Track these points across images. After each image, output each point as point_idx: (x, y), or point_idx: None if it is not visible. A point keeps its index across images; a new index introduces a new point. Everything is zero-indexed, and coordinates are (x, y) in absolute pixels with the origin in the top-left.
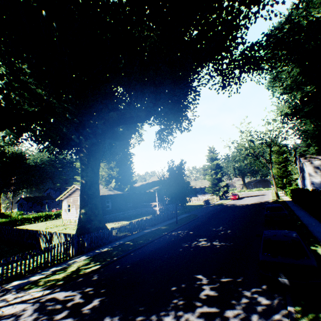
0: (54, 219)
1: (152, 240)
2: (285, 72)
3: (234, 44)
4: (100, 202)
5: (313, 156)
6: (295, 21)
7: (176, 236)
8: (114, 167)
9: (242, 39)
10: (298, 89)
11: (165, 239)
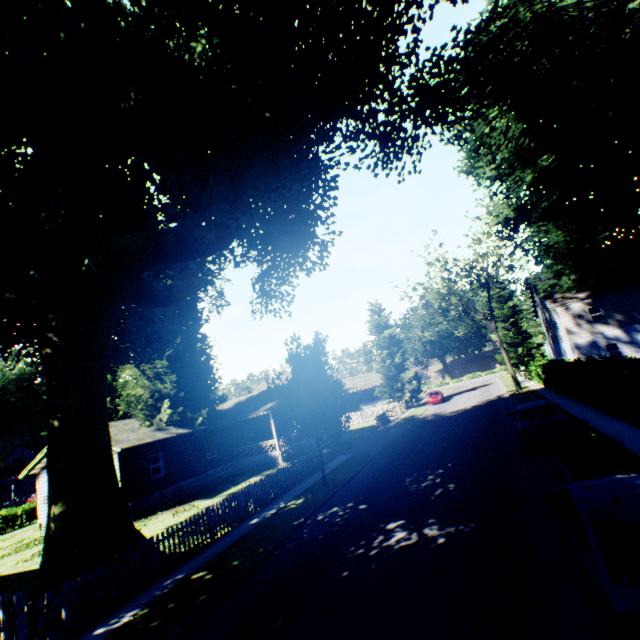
0: (25, 525)
1: (265, 553)
2: (497, 134)
3: (397, 57)
4: (111, 474)
5: (567, 295)
6: (510, 12)
7: (327, 527)
8: (165, 373)
9: (413, 40)
10: (525, 165)
11: (300, 542)
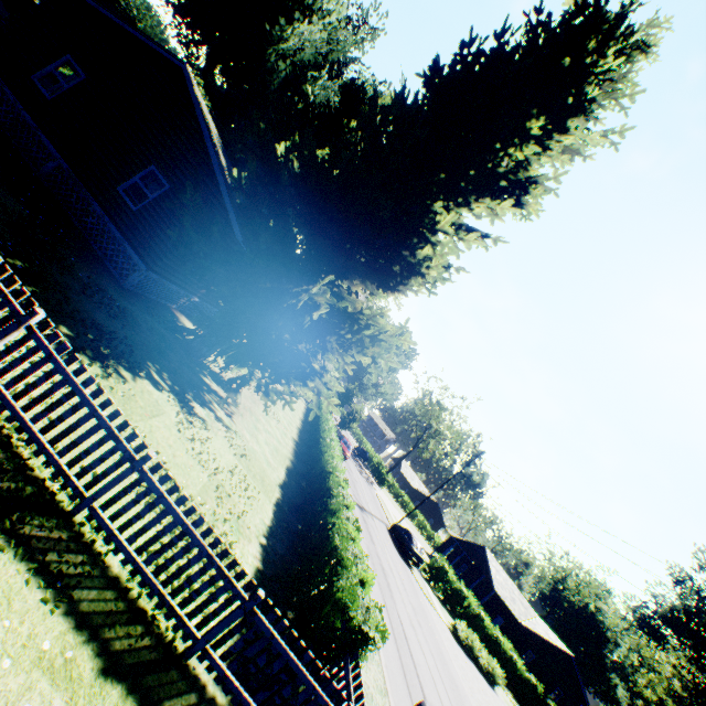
0: None
1: None
2: None
3: None
4: None
5: None
6: None
7: None
8: None
9: None
10: None
11: None
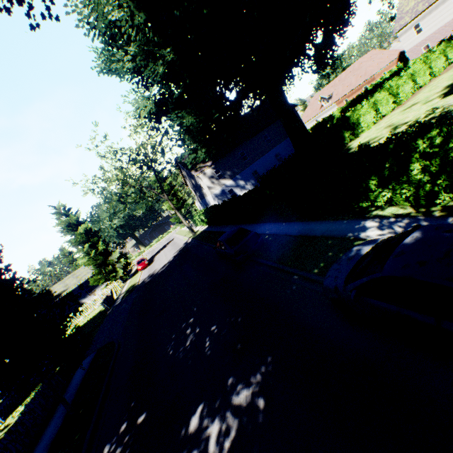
0: None
1: None
2: (125, 23)
3: None
4: None
5: (202, 165)
6: None
7: None
8: None
9: None
10: (155, 59)
11: None
